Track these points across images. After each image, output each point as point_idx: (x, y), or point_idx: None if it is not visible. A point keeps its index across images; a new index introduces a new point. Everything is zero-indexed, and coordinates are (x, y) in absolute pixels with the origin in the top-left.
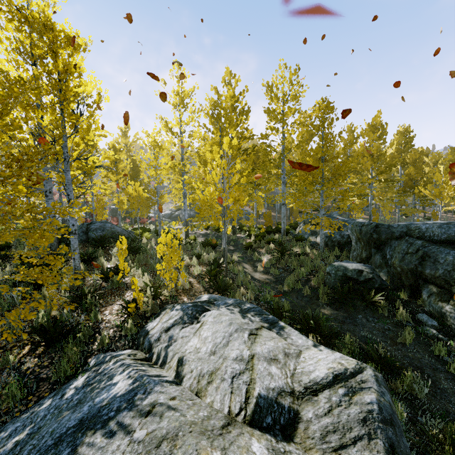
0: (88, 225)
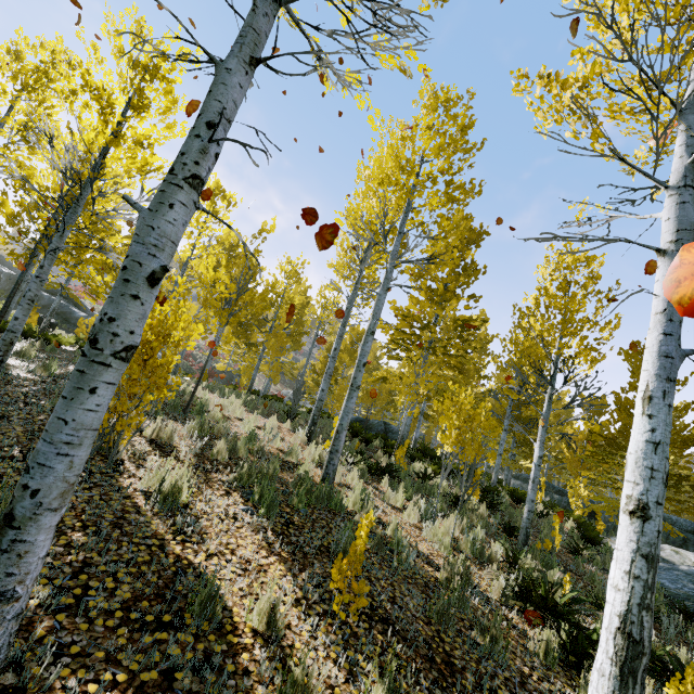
0: (384, 424)
